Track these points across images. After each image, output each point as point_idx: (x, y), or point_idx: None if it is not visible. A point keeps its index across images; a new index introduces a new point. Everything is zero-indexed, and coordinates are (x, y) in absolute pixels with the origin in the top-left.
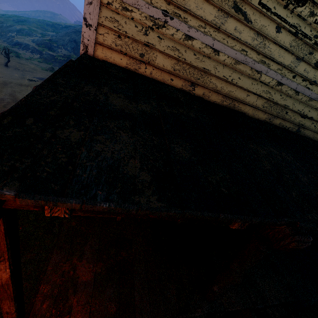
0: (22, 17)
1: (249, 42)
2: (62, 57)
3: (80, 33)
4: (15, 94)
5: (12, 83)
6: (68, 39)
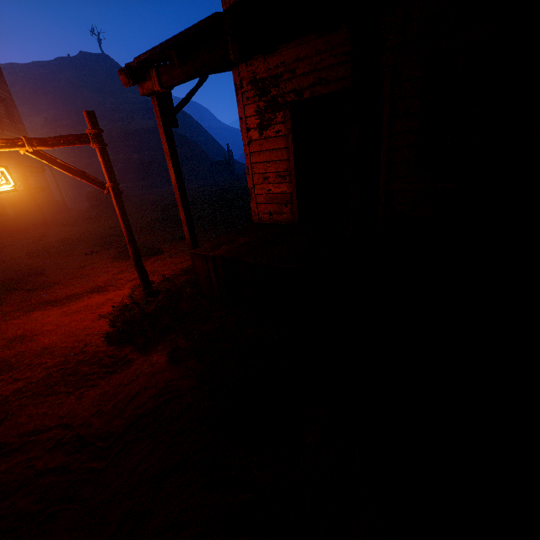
0: None
1: None
2: None
3: None
4: None
5: None
6: None
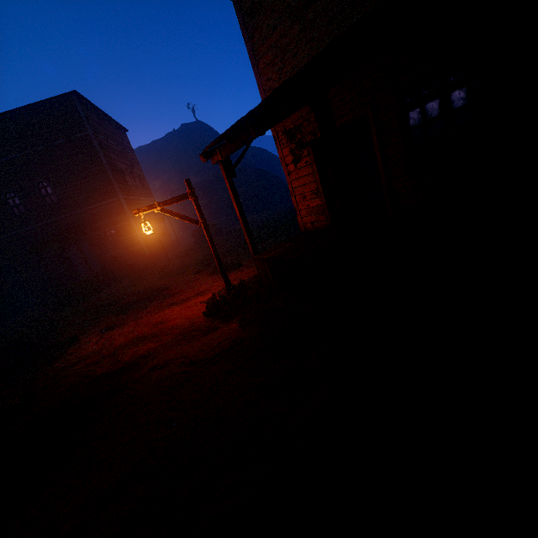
0: None
1: (326, 4)
2: None
3: None
4: None
5: None
6: None
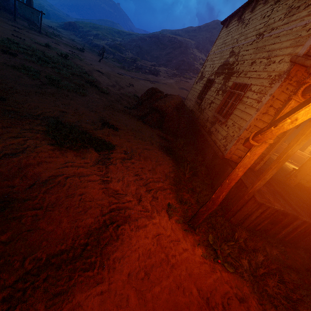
0: (96, 24)
1: None
2: (130, 59)
3: (145, 40)
4: (118, 82)
5: (111, 74)
6: (134, 44)
